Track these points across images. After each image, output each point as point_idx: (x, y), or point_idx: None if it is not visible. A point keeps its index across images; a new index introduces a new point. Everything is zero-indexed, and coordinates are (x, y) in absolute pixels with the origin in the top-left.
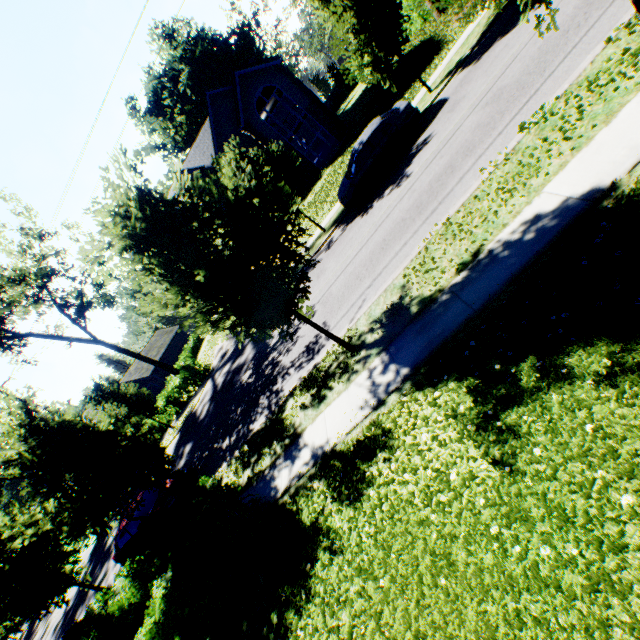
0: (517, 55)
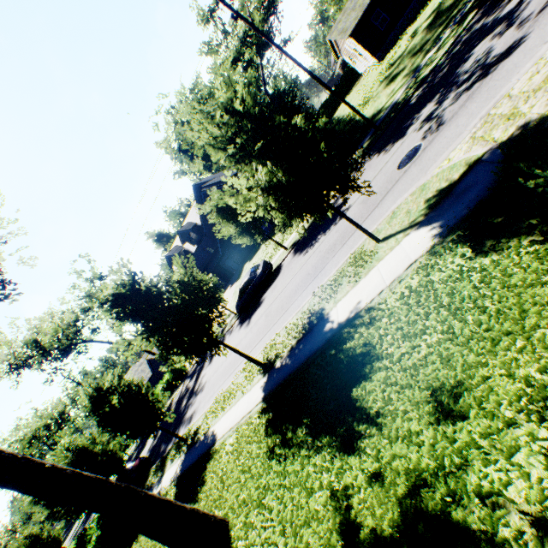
0: (284, 289)
